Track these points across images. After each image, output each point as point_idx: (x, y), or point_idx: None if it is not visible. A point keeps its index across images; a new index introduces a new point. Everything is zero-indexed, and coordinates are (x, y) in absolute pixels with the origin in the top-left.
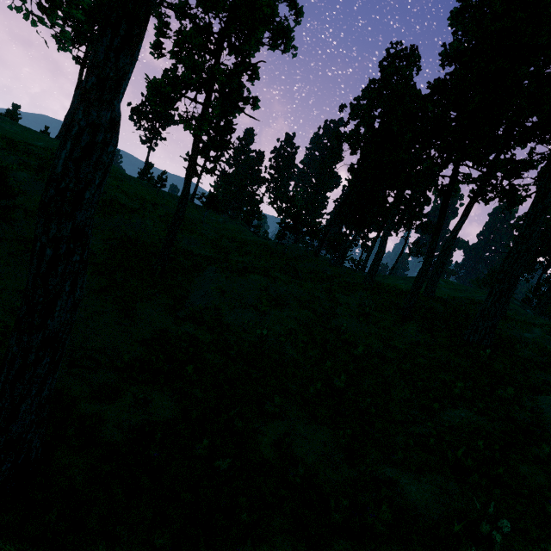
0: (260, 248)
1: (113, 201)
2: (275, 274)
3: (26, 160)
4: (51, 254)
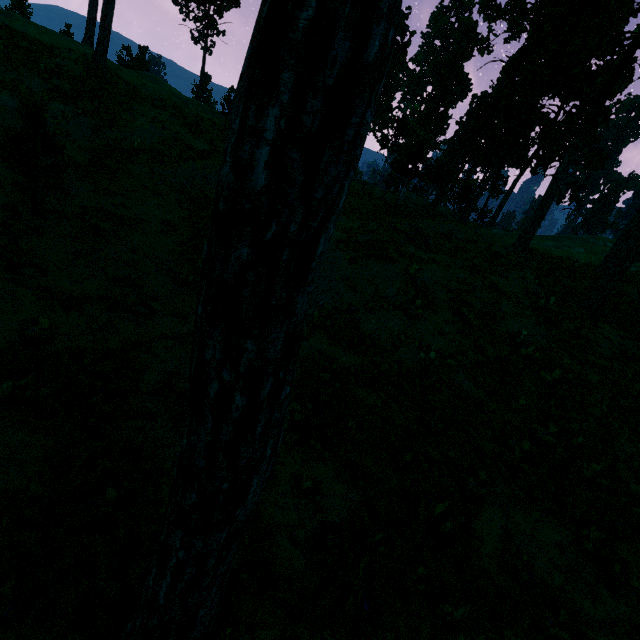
0: (364, 200)
1: (176, 140)
2: (410, 249)
3: (56, 83)
4: (242, 404)
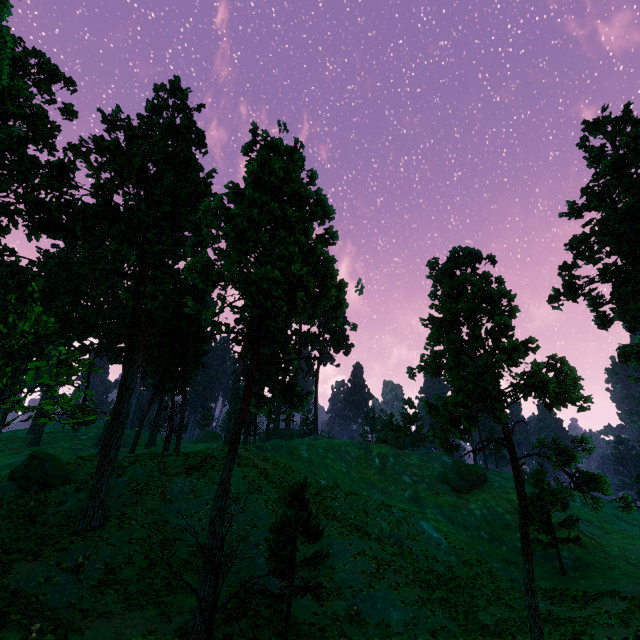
0: None
1: None
2: None
3: None
4: None
